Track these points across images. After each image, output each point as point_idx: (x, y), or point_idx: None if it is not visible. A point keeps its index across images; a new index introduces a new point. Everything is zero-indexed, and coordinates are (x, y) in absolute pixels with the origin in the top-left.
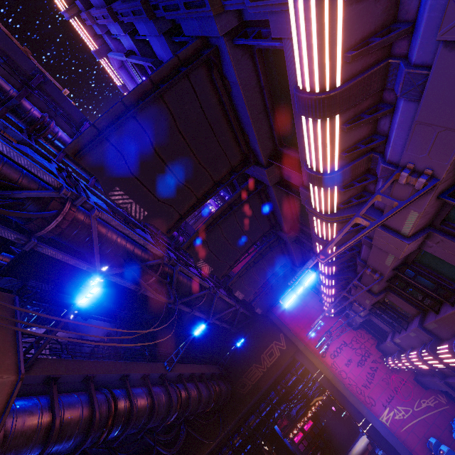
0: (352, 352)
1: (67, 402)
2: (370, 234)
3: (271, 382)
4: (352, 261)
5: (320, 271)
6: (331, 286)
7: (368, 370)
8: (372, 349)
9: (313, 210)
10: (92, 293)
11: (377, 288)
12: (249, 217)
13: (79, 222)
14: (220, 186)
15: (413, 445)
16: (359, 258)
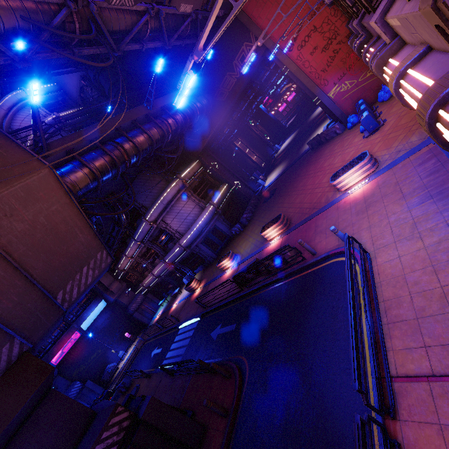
0: (320, 38)
1: (91, 159)
2: None
3: (246, 84)
4: None
5: None
6: None
7: (331, 54)
8: (342, 28)
9: None
10: (35, 90)
11: None
12: None
13: None
14: None
15: (346, 107)
16: None
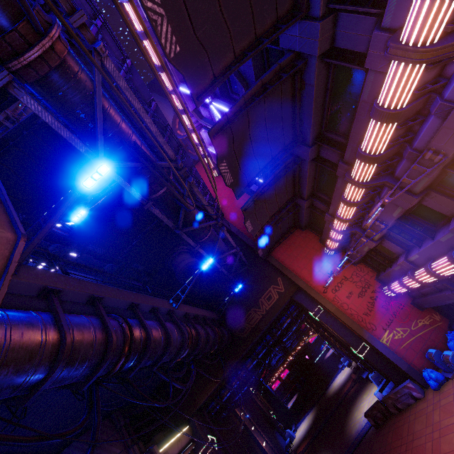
0: (353, 286)
1: (73, 319)
2: (451, 93)
3: (268, 325)
4: (395, 159)
5: (353, 179)
6: (356, 202)
7: (368, 299)
8: (372, 281)
9: (403, 46)
10: (99, 173)
11: (424, 183)
12: (277, 115)
13: (73, 69)
14: (264, 41)
15: (411, 359)
16: (410, 148)
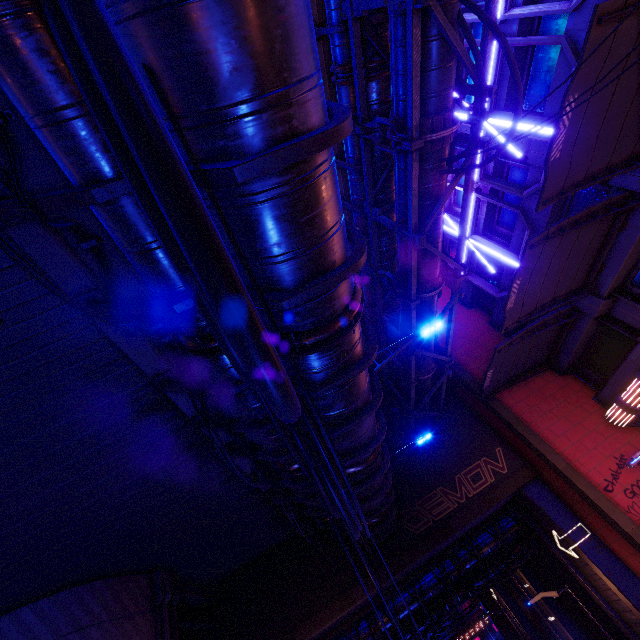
0: None
1: None
2: None
3: (461, 533)
4: None
5: None
6: None
7: None
8: None
9: None
10: None
11: None
12: None
13: None
14: None
15: None
16: None
